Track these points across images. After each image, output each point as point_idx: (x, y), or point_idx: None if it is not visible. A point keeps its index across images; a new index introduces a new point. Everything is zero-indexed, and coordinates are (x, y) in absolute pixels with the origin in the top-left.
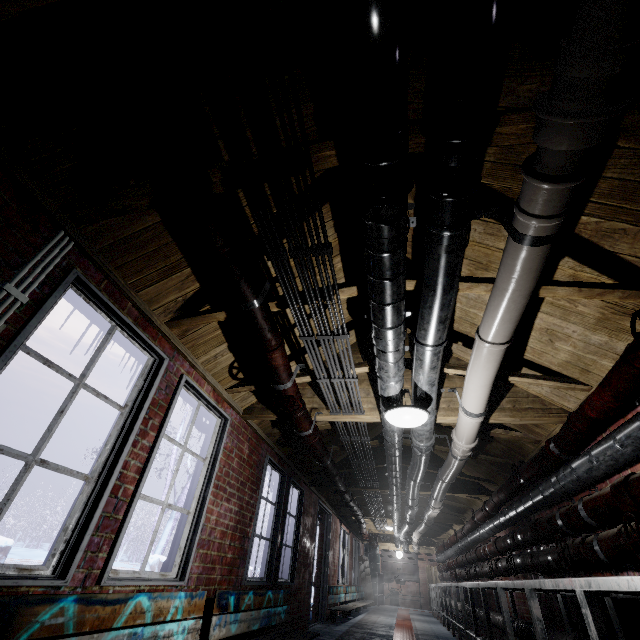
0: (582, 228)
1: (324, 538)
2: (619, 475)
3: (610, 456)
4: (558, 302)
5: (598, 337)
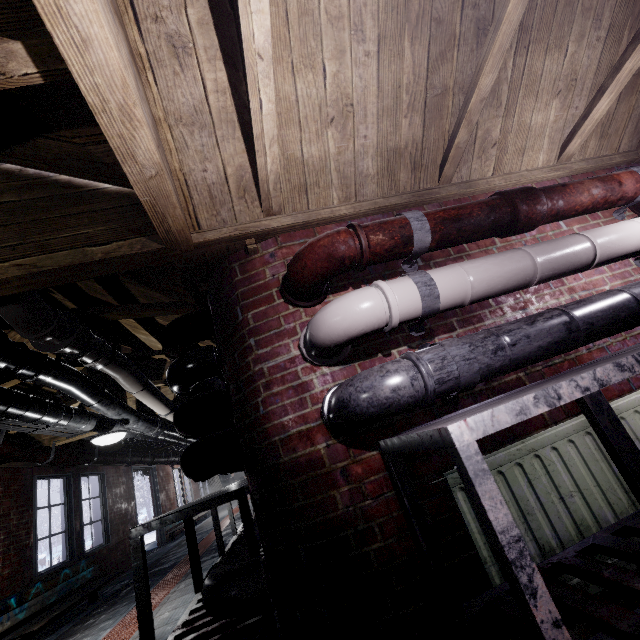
0: (160, 322)
1: (153, 487)
2: None
3: None
4: None
5: None
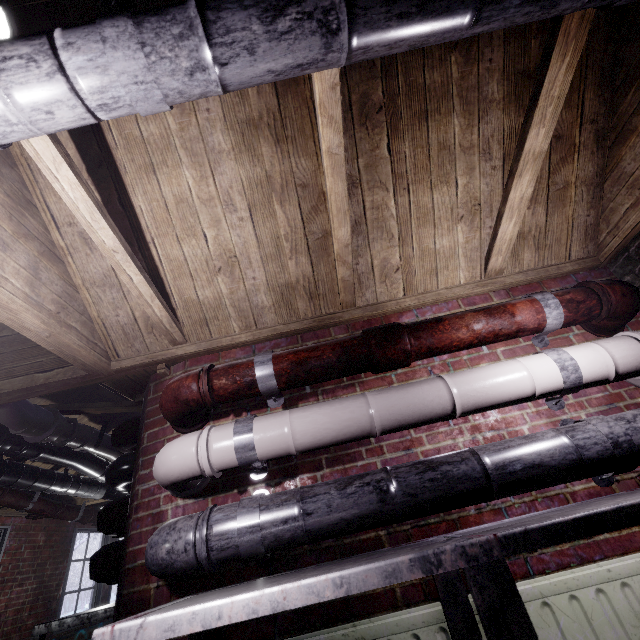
0: None
1: None
2: None
3: None
4: None
5: None
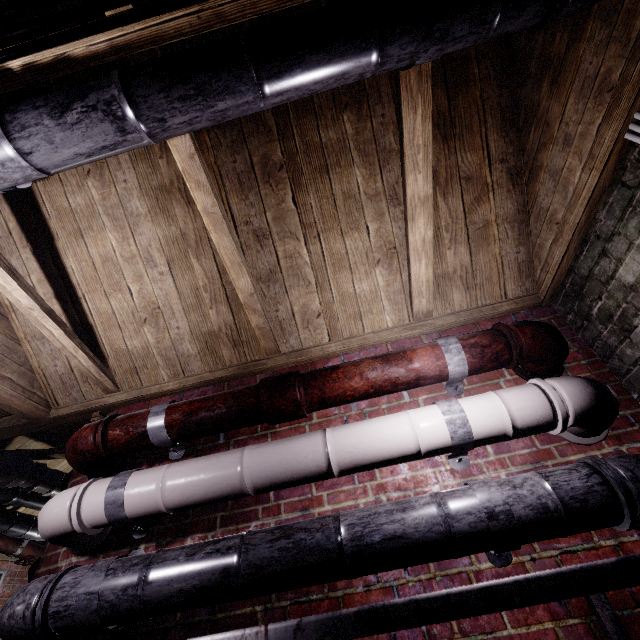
0: None
1: None
2: None
3: None
4: None
5: None
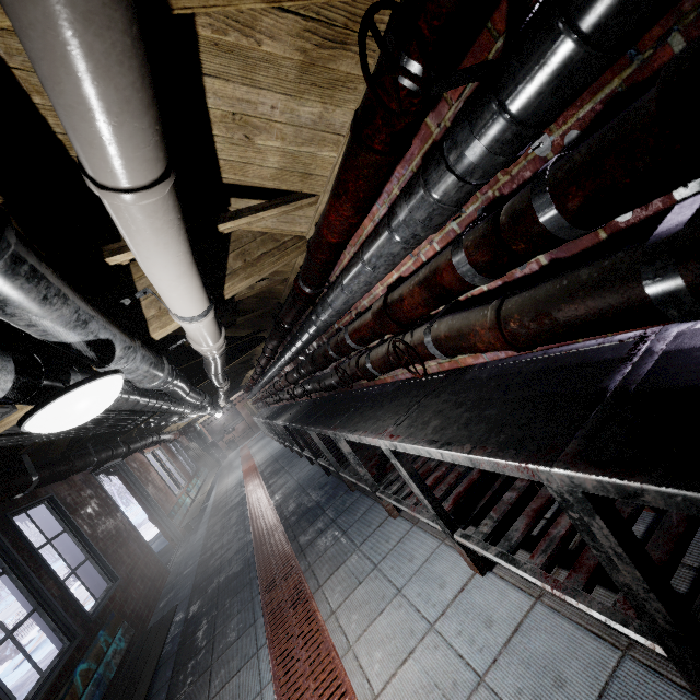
0: None
1: (132, 486)
2: (370, 291)
3: (364, 283)
4: (226, 38)
5: (309, 109)
